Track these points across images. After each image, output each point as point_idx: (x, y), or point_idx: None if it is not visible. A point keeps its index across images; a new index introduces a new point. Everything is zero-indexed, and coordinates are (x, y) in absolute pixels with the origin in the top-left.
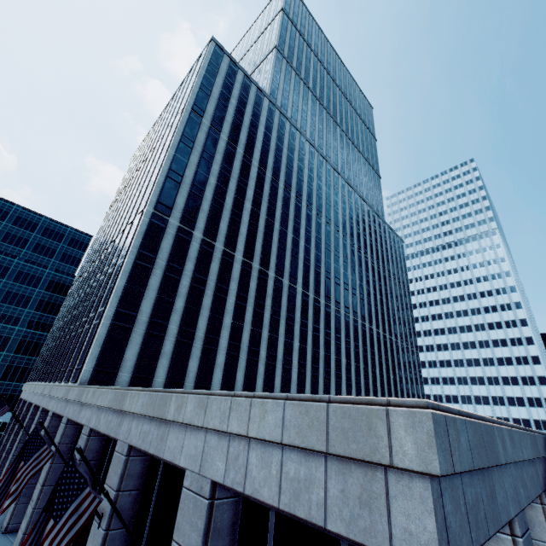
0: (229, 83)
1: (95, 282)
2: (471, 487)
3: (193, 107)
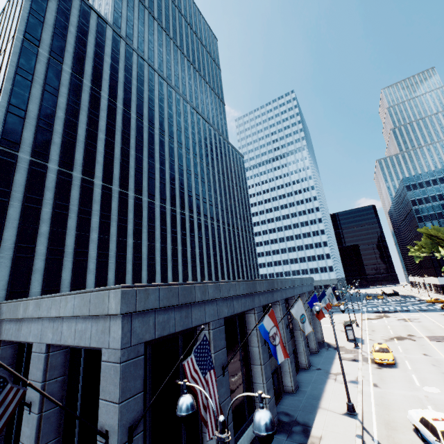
0: (65, 8)
1: None
2: (165, 315)
3: (25, 36)
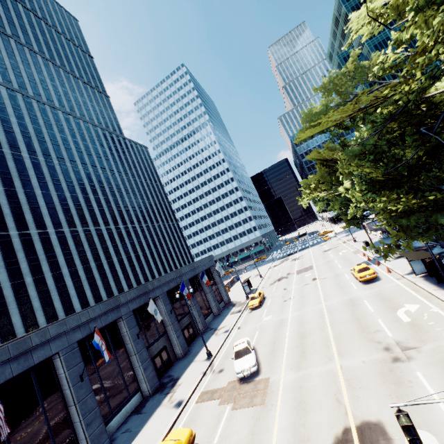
0: None
1: None
2: None
3: None
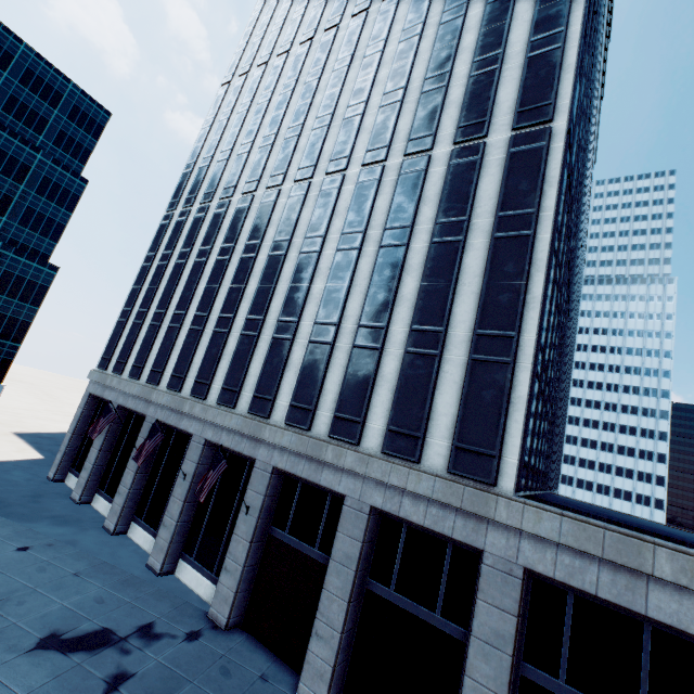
0: None
1: (345, 243)
2: None
3: None
